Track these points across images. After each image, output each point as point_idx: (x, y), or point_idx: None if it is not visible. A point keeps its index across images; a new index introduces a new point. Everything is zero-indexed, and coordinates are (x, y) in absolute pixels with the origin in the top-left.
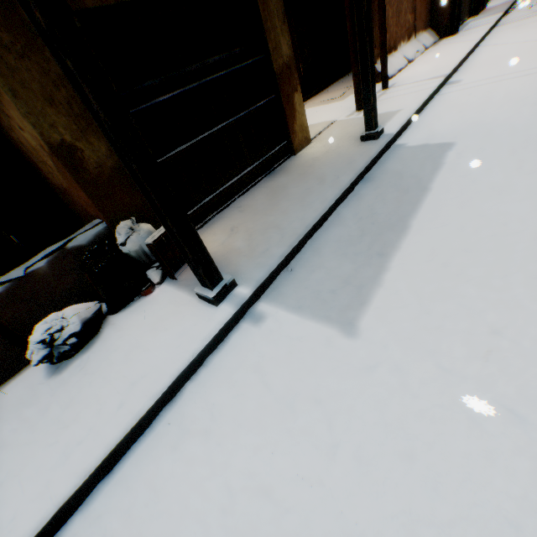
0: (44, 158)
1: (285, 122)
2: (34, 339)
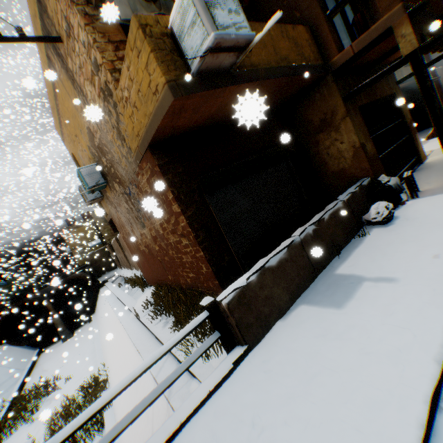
0: (343, 154)
1: (413, 147)
2: (381, 205)
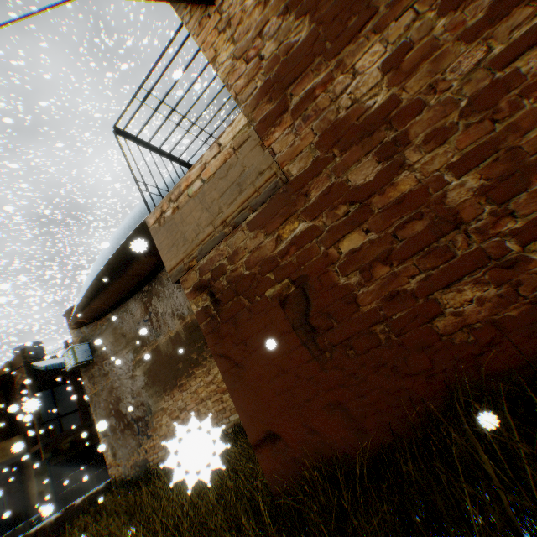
0: (36, 495)
1: None
2: None
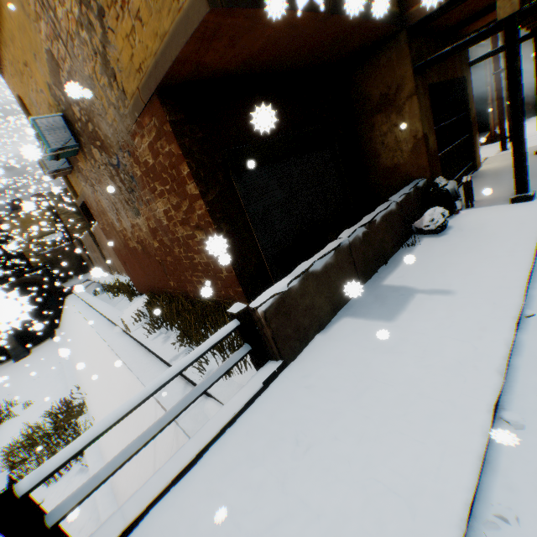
0: (401, 146)
1: (471, 149)
2: (438, 211)
